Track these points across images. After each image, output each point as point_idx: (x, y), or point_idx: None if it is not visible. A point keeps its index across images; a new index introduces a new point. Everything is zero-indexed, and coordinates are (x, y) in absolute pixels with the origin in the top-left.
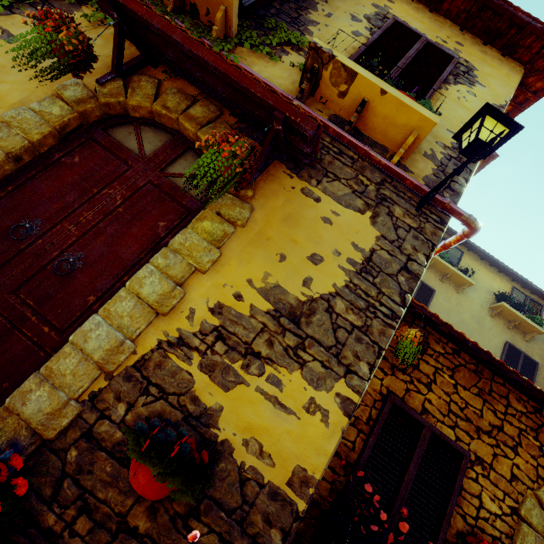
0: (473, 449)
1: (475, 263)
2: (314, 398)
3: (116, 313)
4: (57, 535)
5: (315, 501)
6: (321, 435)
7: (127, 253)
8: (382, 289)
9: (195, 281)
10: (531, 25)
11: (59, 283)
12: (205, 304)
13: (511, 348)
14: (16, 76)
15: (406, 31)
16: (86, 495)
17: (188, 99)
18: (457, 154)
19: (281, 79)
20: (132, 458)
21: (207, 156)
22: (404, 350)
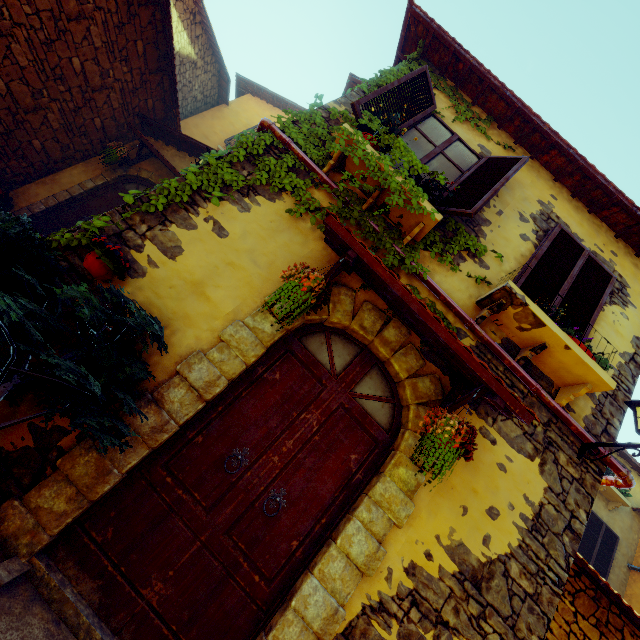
0: None
1: None
2: None
3: (330, 575)
4: None
5: None
6: None
7: (324, 491)
8: (549, 550)
9: (392, 536)
10: None
11: (266, 524)
12: (400, 563)
13: (593, 516)
14: (228, 280)
15: (570, 241)
16: None
17: (382, 317)
18: (613, 390)
19: (460, 292)
20: None
21: (441, 446)
22: None
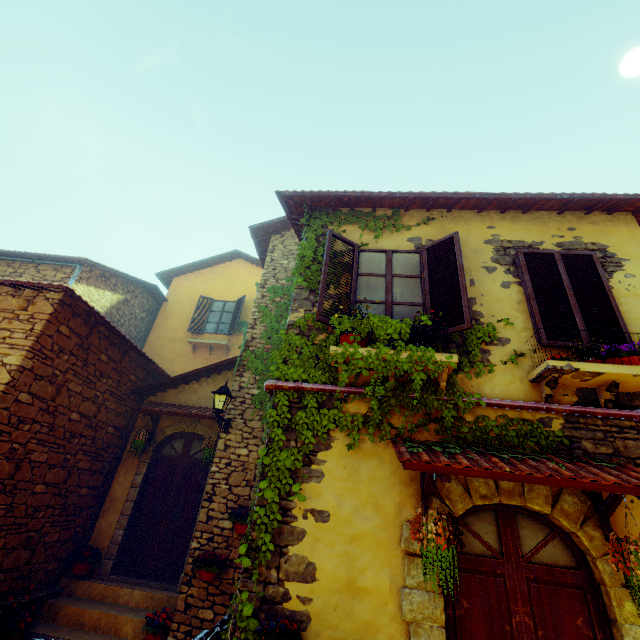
0: None
1: None
2: None
3: None
4: None
5: None
6: None
7: None
8: None
9: None
10: (633, 199)
11: None
12: None
13: None
14: (363, 556)
15: (538, 256)
16: None
17: None
18: None
19: (511, 384)
20: None
21: None
22: None
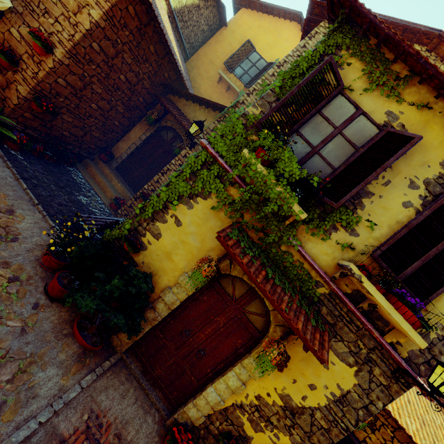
0: None
1: None
2: None
3: (219, 388)
4: None
5: None
6: None
7: (223, 353)
8: (345, 414)
9: (251, 381)
10: None
11: (197, 360)
12: (253, 393)
13: None
14: (182, 250)
15: None
16: None
17: None
18: None
19: (325, 255)
20: None
21: (265, 362)
22: None
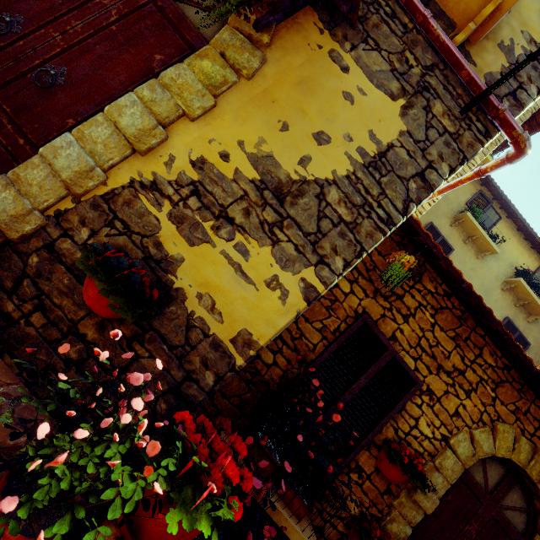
0: (427, 381)
1: (509, 233)
2: (278, 276)
3: (90, 137)
4: (14, 320)
5: (265, 380)
6: (275, 310)
7: (115, 82)
8: (386, 190)
9: (181, 128)
10: None
11: (39, 96)
12: (187, 155)
13: (509, 324)
14: None
15: None
16: (43, 297)
17: None
18: None
19: None
20: (79, 267)
21: None
22: (392, 275)
